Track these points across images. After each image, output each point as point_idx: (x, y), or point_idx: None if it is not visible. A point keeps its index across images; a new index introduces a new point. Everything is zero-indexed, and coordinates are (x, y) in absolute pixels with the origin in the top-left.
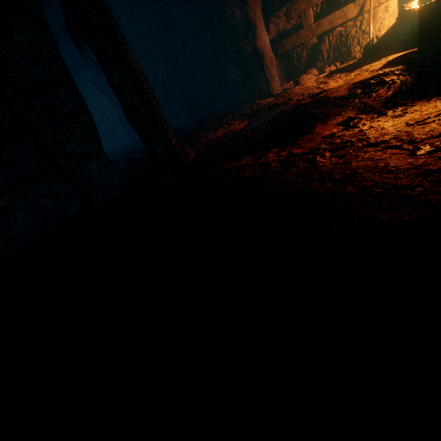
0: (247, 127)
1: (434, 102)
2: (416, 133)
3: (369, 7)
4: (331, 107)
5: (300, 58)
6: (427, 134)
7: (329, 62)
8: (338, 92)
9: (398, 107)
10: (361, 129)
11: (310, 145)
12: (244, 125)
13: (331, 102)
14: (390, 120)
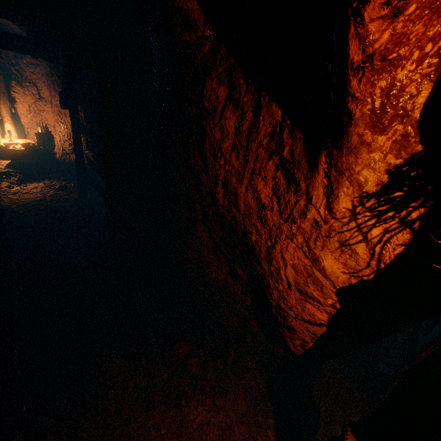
0: None
1: (33, 184)
2: (35, 191)
3: None
4: None
5: None
6: (37, 191)
7: None
8: None
9: (23, 184)
10: (16, 189)
11: None
12: None
13: None
14: (24, 187)
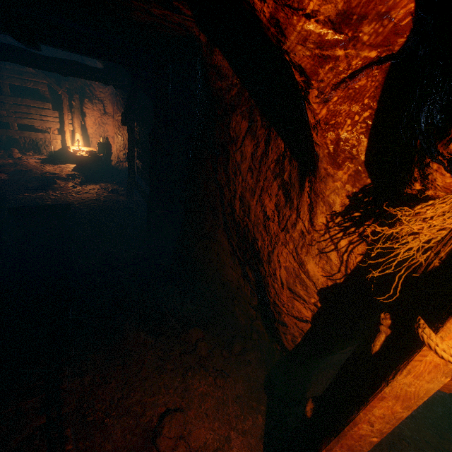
0: (12, 178)
1: (92, 185)
2: (92, 192)
3: (50, 138)
4: (64, 181)
5: (1, 138)
6: (94, 192)
7: (26, 149)
8: (64, 176)
9: (84, 185)
10: (79, 189)
11: (66, 191)
12: (7, 177)
13: (63, 179)
14: (85, 188)
